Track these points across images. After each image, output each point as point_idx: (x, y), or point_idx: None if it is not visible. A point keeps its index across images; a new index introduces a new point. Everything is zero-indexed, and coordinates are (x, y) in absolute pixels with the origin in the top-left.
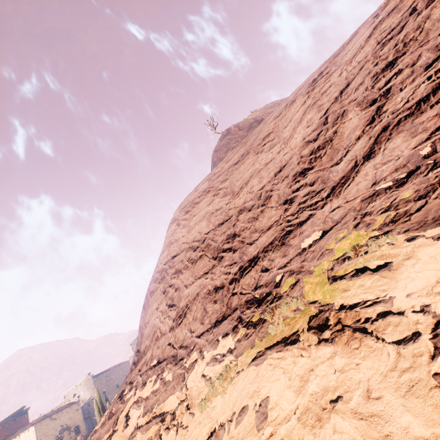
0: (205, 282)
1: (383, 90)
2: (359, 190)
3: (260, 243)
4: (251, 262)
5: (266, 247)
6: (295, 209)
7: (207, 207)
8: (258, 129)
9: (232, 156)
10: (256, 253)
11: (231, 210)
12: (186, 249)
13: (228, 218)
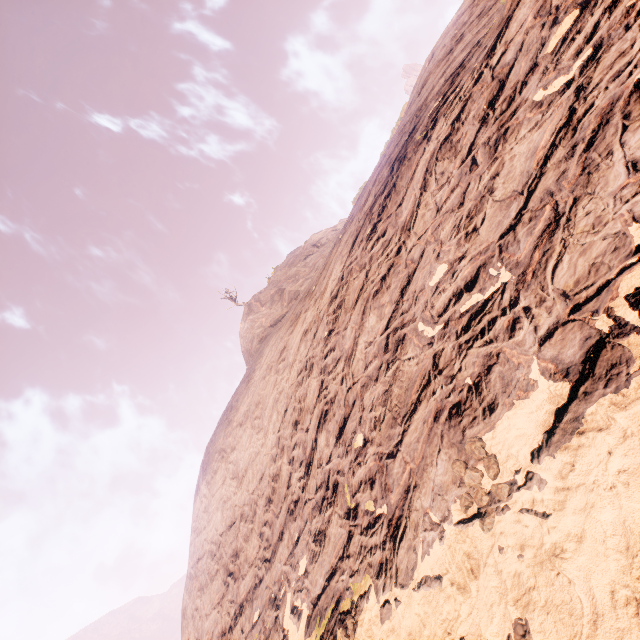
0: (218, 617)
1: (292, 454)
2: (272, 580)
3: (246, 583)
4: (240, 609)
5: (247, 594)
6: (262, 553)
7: (221, 487)
8: (256, 375)
9: (240, 402)
10: (243, 597)
11: (236, 507)
12: (207, 552)
13: (234, 521)
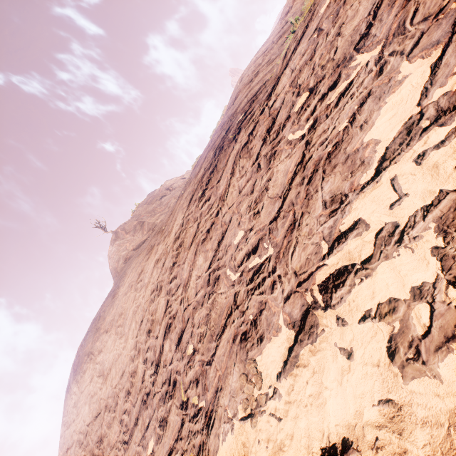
0: None
1: (146, 356)
2: None
3: None
4: None
5: None
6: (122, 437)
7: (89, 384)
8: (120, 291)
9: (107, 313)
10: None
11: (102, 400)
12: (75, 442)
13: (100, 412)
